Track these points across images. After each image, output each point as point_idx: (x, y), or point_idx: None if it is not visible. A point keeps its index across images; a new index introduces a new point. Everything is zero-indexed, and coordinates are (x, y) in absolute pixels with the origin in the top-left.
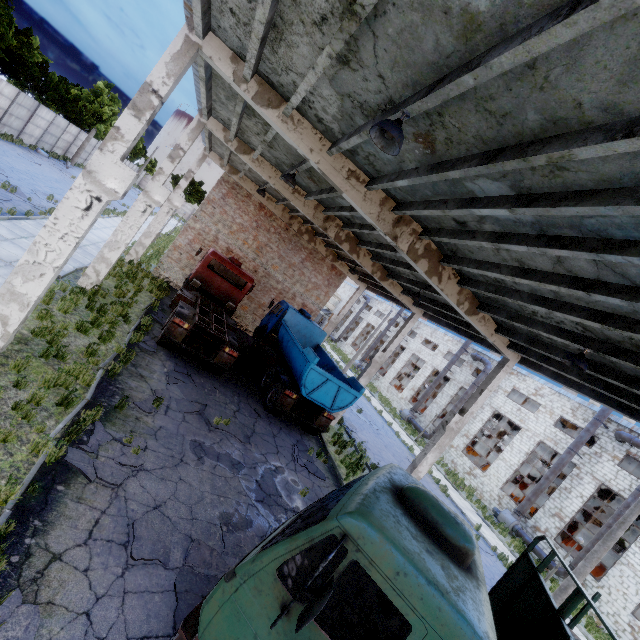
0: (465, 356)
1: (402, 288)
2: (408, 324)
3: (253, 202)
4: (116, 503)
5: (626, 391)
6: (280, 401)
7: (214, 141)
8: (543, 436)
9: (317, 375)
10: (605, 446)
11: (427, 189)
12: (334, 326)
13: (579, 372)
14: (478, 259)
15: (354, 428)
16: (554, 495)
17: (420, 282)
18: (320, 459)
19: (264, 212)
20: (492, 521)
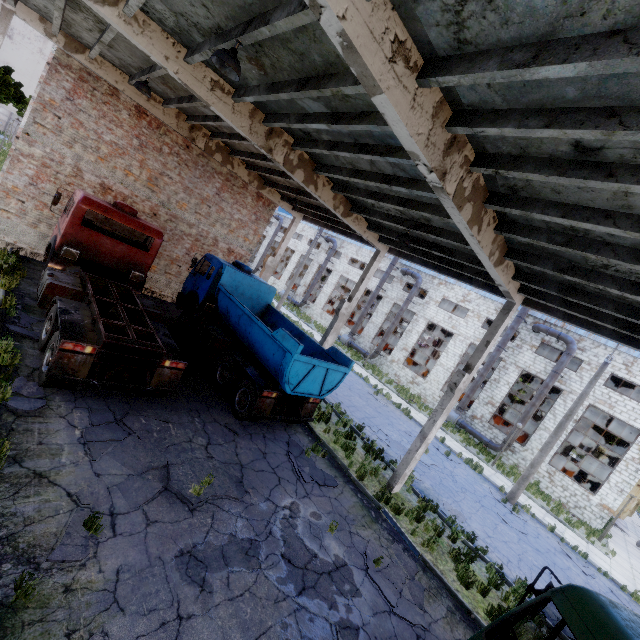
0: (394, 272)
1: (367, 223)
2: (374, 265)
3: (124, 104)
4: None
5: None
6: (258, 406)
7: None
8: (473, 338)
9: (302, 365)
10: (525, 338)
11: (577, 84)
12: (272, 270)
13: (615, 319)
14: (562, 201)
15: None
16: (486, 387)
17: (406, 219)
18: (318, 455)
19: (146, 121)
20: (443, 424)
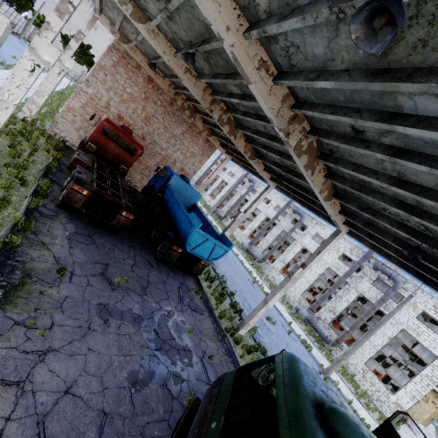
0: (288, 209)
1: (264, 166)
2: (264, 193)
3: (142, 74)
4: (22, 401)
5: (430, 268)
6: (168, 254)
7: (105, 2)
8: (331, 264)
9: (199, 236)
10: (366, 272)
11: (342, 94)
12: (205, 187)
13: (396, 250)
14: (355, 162)
15: (216, 263)
16: (332, 300)
17: (284, 166)
18: (198, 296)
19: (152, 85)
20: (296, 316)
